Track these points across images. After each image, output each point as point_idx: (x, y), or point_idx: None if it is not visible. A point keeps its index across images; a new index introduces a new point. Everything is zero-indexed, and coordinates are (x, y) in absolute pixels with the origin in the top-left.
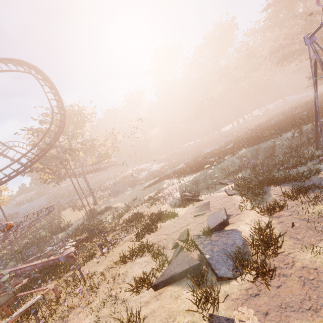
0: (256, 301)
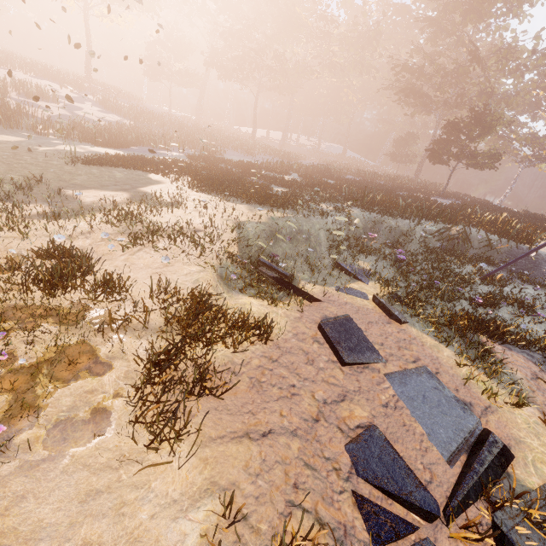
0: None
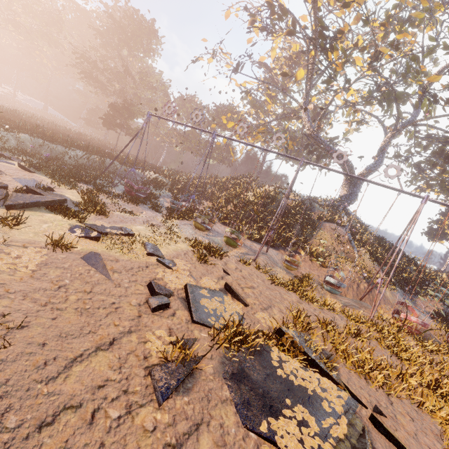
0: (103, 220)
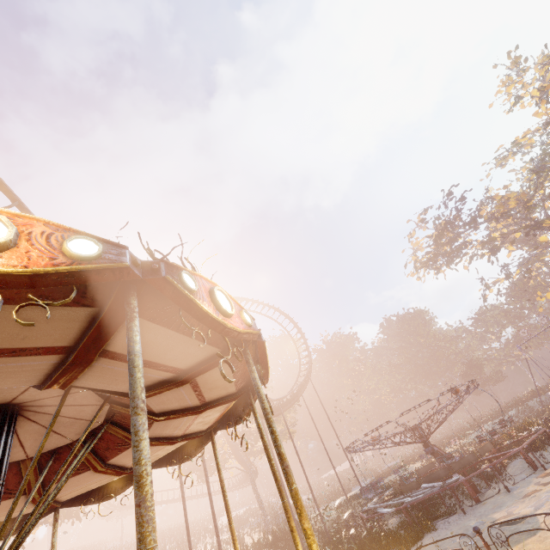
0: None
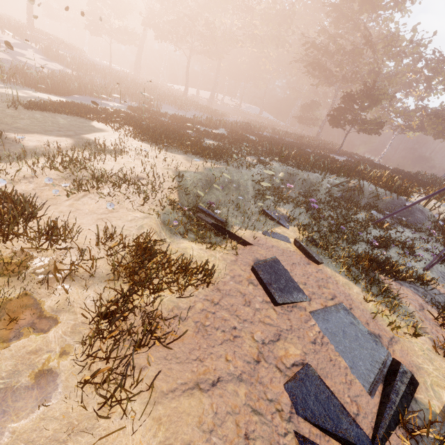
0: None
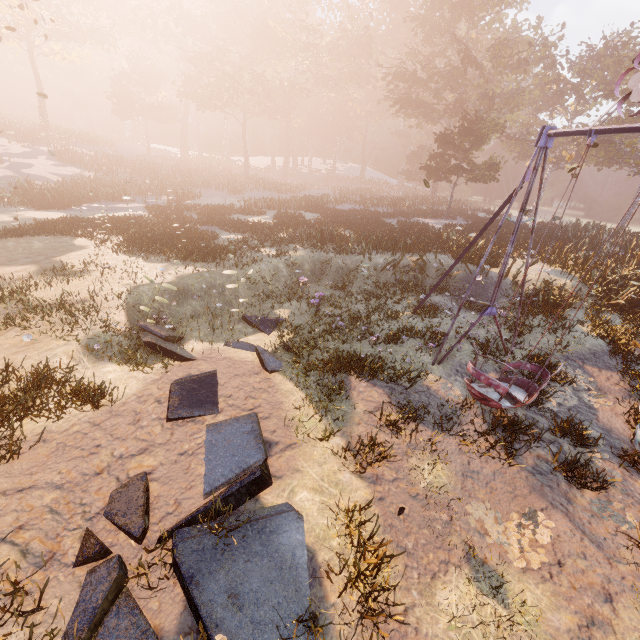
0: None
